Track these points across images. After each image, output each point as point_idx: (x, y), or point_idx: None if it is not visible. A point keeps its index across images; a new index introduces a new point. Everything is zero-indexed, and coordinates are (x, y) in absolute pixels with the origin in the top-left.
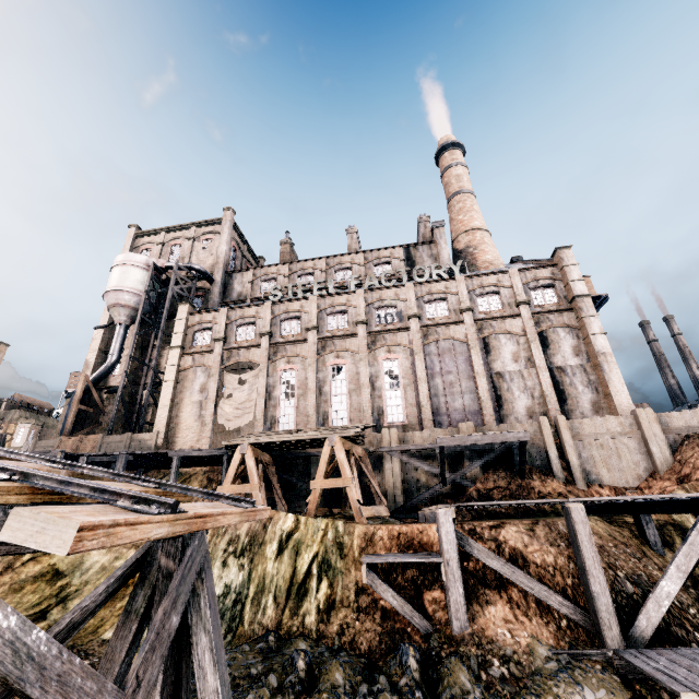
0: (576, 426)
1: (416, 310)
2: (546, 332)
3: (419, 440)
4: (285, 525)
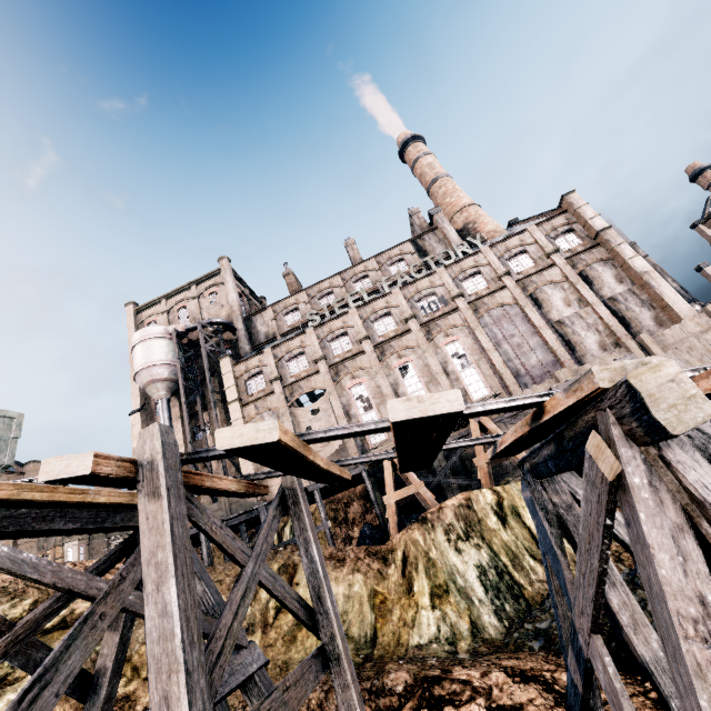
0: (659, 339)
1: (457, 290)
2: (584, 271)
3: None
4: (488, 499)
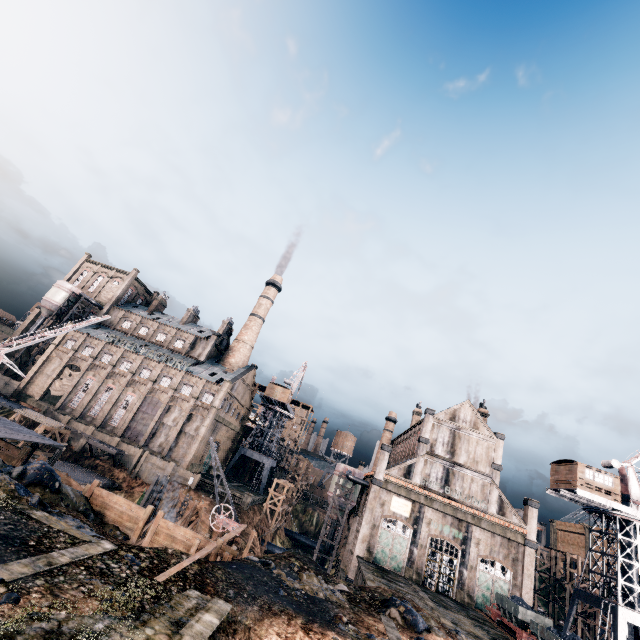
0: (150, 458)
1: (156, 378)
2: (194, 415)
3: (100, 437)
4: None
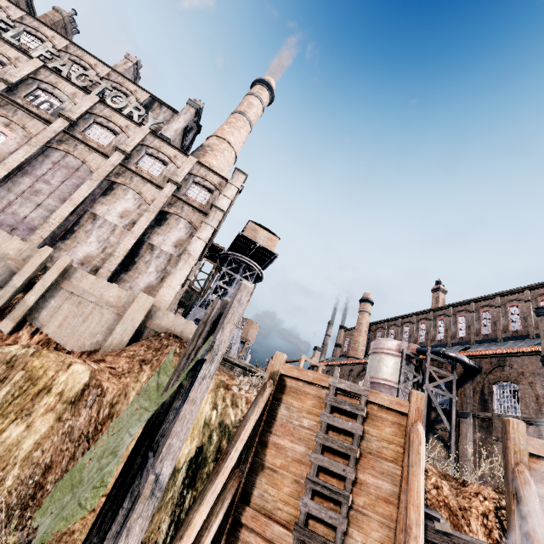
0: (76, 275)
1: (76, 117)
2: (171, 215)
3: None
4: None
